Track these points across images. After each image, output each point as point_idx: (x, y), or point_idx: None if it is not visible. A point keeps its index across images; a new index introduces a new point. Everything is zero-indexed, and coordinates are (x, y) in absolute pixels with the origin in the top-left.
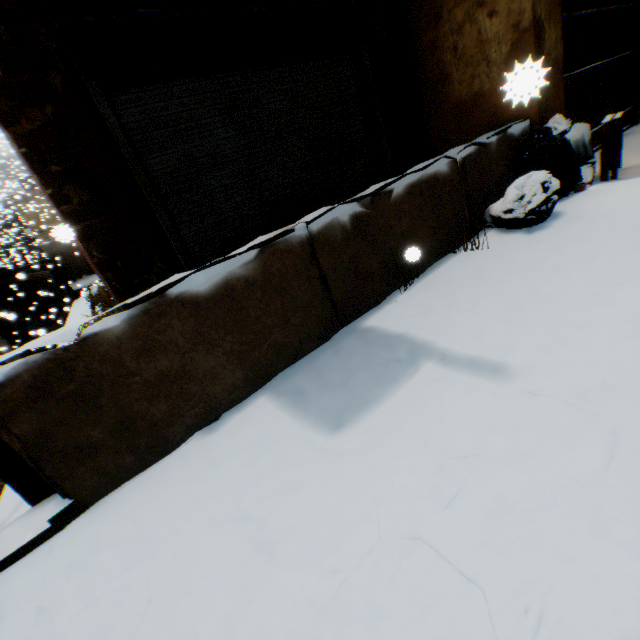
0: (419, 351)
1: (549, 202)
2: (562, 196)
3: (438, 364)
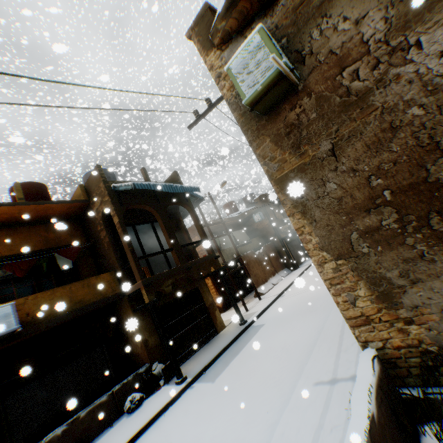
0: None
1: (135, 403)
2: (152, 392)
3: None
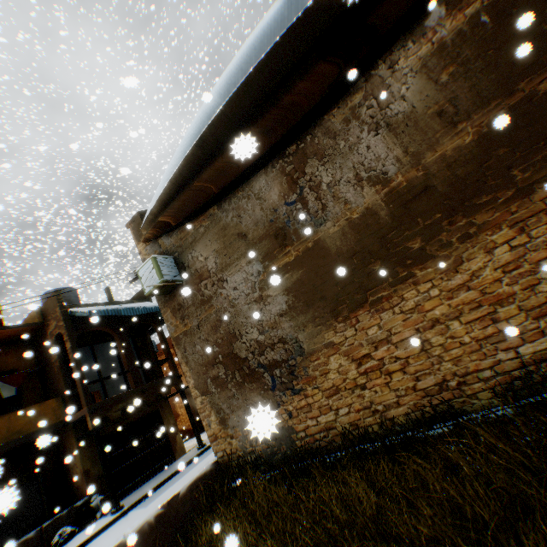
0: None
1: (66, 536)
2: (86, 525)
3: None
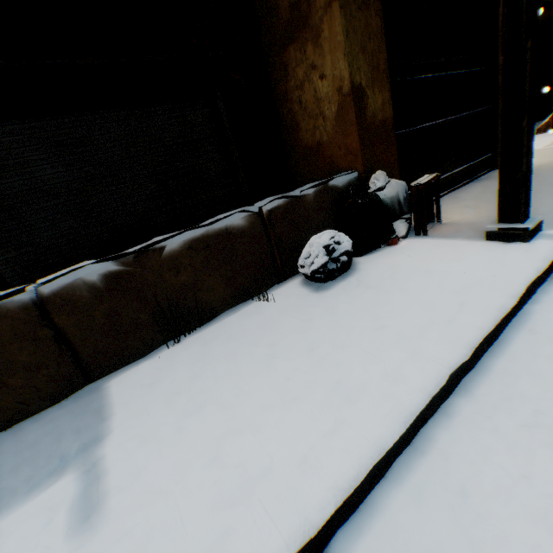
0: (90, 448)
1: (339, 262)
2: (374, 248)
3: (78, 478)
